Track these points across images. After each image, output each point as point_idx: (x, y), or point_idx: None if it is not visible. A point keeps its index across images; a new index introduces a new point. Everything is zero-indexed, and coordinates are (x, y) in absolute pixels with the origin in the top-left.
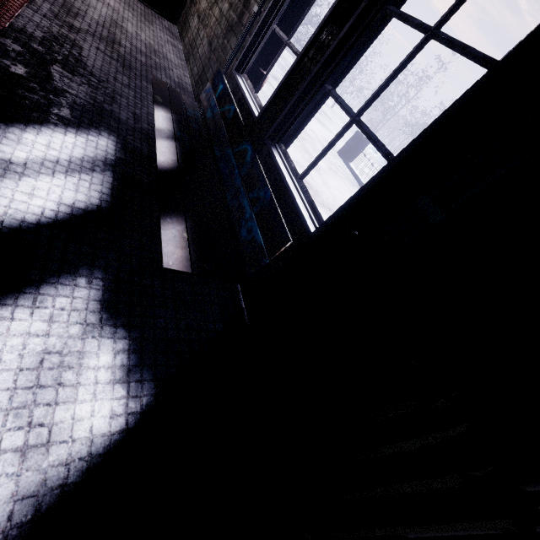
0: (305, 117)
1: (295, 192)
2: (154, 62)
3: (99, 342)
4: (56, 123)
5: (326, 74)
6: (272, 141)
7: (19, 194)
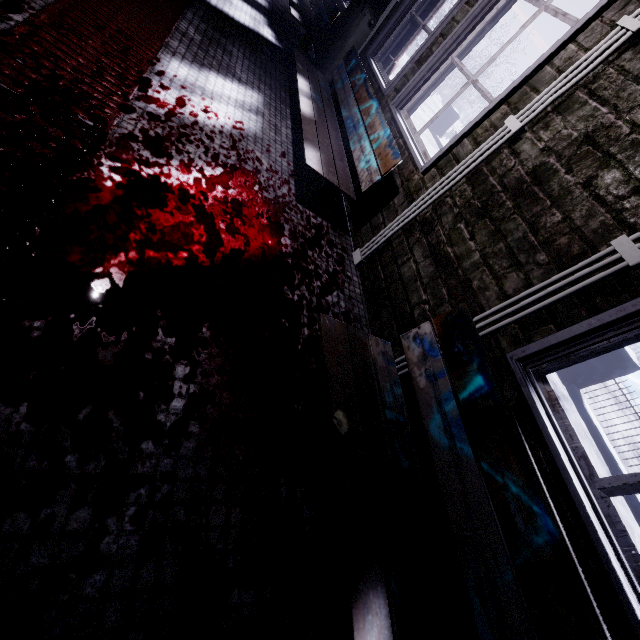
0: None
1: None
2: None
3: (268, 28)
4: None
5: None
6: (343, 0)
7: None
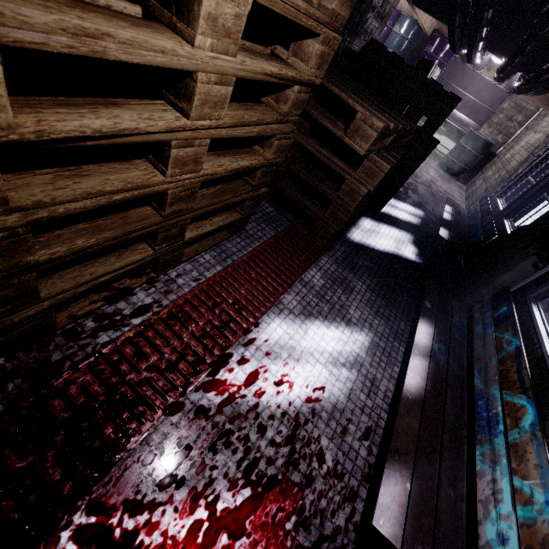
0: (528, 208)
1: (508, 230)
2: (446, 197)
3: (411, 246)
4: (407, 203)
5: (544, 189)
6: (505, 218)
7: (398, 213)
